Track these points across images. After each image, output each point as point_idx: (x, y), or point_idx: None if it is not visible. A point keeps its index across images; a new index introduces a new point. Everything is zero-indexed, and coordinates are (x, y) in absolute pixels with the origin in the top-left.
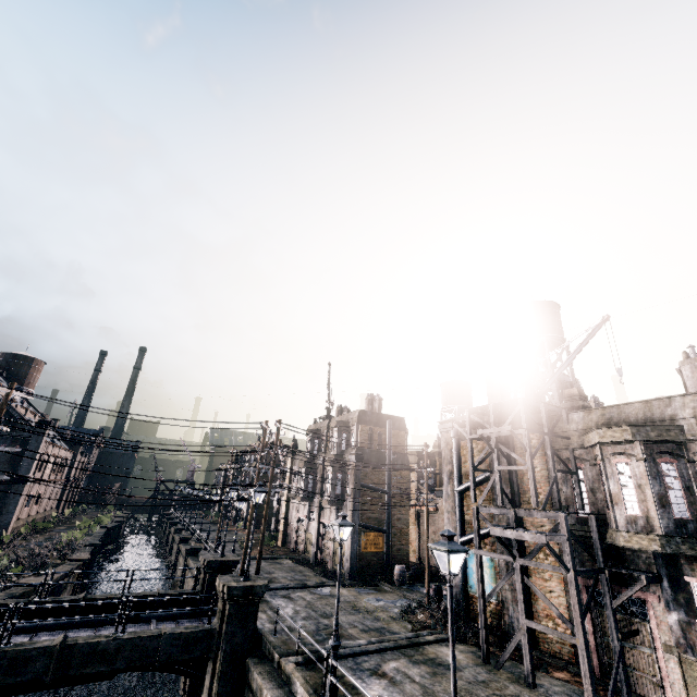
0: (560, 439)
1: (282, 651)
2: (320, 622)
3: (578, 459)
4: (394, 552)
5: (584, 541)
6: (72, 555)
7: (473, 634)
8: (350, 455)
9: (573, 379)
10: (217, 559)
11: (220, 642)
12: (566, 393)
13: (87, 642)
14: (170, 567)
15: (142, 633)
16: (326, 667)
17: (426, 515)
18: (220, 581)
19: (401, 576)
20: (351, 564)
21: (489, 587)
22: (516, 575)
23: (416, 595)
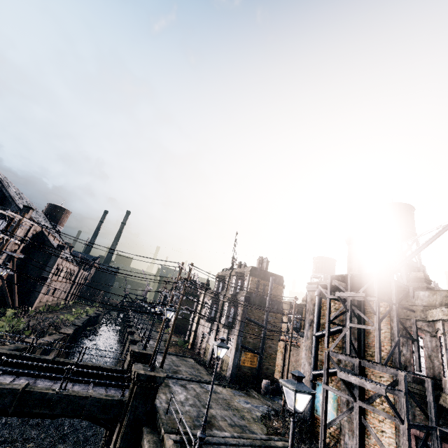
0: (405, 310)
1: (167, 428)
2: (201, 410)
3: (420, 329)
4: (264, 370)
5: (417, 398)
6: (62, 329)
7: (313, 447)
8: (241, 296)
9: (420, 265)
10: (139, 350)
11: (127, 410)
12: (413, 275)
13: (40, 391)
14: (121, 348)
15: (76, 392)
16: None
17: (289, 349)
18: (134, 367)
19: (266, 388)
20: (232, 372)
21: (331, 414)
22: (355, 413)
23: (274, 405)
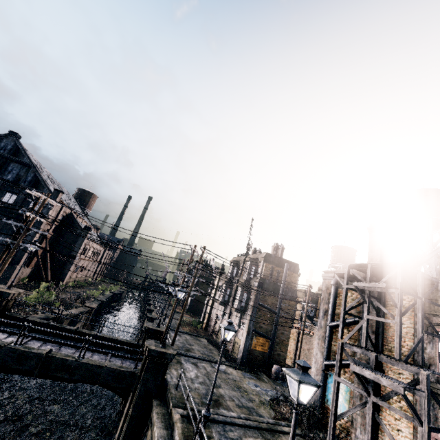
0: (432, 305)
1: (175, 403)
2: (210, 389)
3: None
4: (275, 355)
5: None
6: (87, 303)
7: (322, 437)
8: (254, 282)
9: None
10: (154, 327)
11: (139, 382)
12: None
13: (61, 357)
14: (141, 324)
15: (93, 361)
16: (197, 428)
17: (301, 337)
18: (146, 343)
19: (276, 373)
20: (242, 355)
21: (342, 406)
22: (368, 409)
23: (284, 391)
